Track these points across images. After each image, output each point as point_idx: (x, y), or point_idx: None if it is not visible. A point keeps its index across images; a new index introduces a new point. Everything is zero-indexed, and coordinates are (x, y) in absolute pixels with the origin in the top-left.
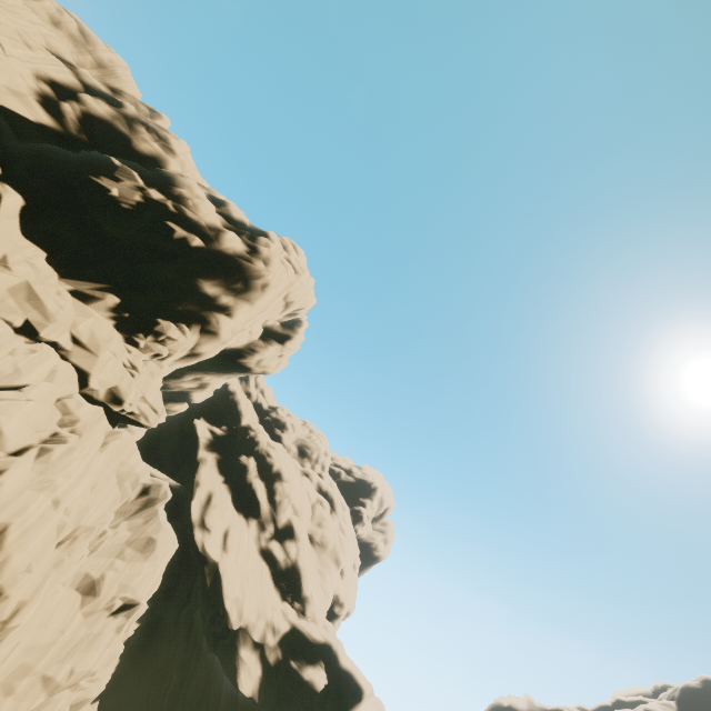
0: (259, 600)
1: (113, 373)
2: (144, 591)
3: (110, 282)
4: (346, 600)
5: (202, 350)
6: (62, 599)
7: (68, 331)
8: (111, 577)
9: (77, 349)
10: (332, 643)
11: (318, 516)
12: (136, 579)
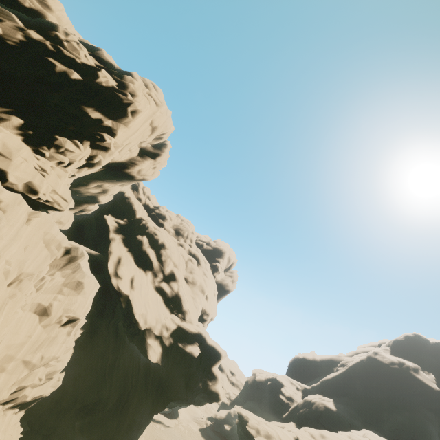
0: (156, 314)
1: (26, 172)
2: (81, 312)
3: (12, 107)
4: (210, 312)
5: (95, 160)
6: (25, 318)
7: None
8: (56, 304)
9: None
10: (202, 333)
11: (189, 267)
12: (74, 305)
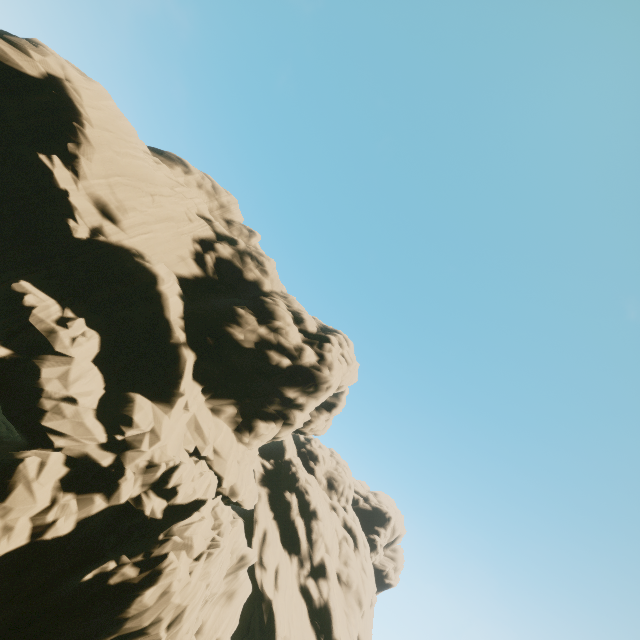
0: (300, 639)
1: (235, 474)
2: (229, 630)
3: (233, 398)
4: (364, 639)
5: (281, 436)
6: None
7: (212, 445)
8: (212, 619)
9: (216, 457)
10: None
11: (344, 553)
12: (225, 620)
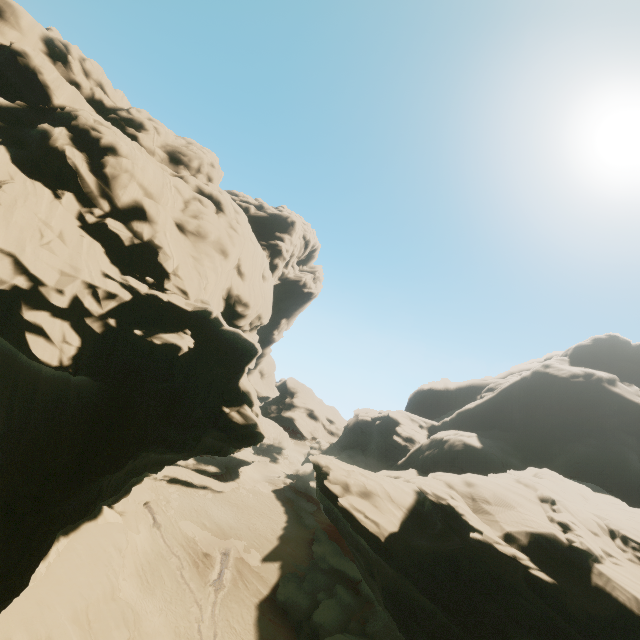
0: (63, 264)
1: None
2: None
3: None
4: (250, 300)
5: None
6: None
7: None
8: None
9: None
10: (202, 312)
11: (193, 210)
12: None
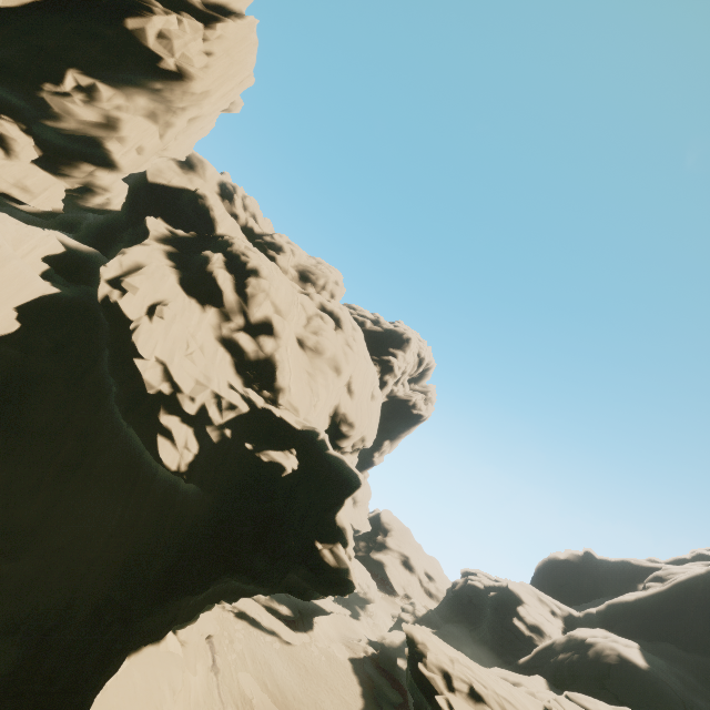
0: (199, 374)
1: None
2: None
3: None
4: (356, 420)
5: None
6: None
7: None
8: None
9: None
10: (310, 432)
11: (314, 326)
12: None
